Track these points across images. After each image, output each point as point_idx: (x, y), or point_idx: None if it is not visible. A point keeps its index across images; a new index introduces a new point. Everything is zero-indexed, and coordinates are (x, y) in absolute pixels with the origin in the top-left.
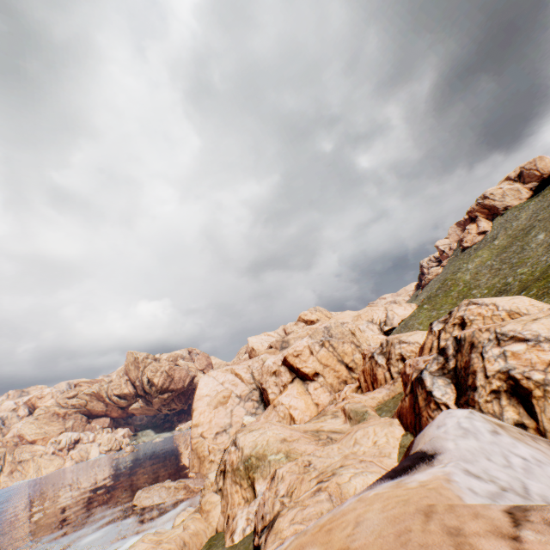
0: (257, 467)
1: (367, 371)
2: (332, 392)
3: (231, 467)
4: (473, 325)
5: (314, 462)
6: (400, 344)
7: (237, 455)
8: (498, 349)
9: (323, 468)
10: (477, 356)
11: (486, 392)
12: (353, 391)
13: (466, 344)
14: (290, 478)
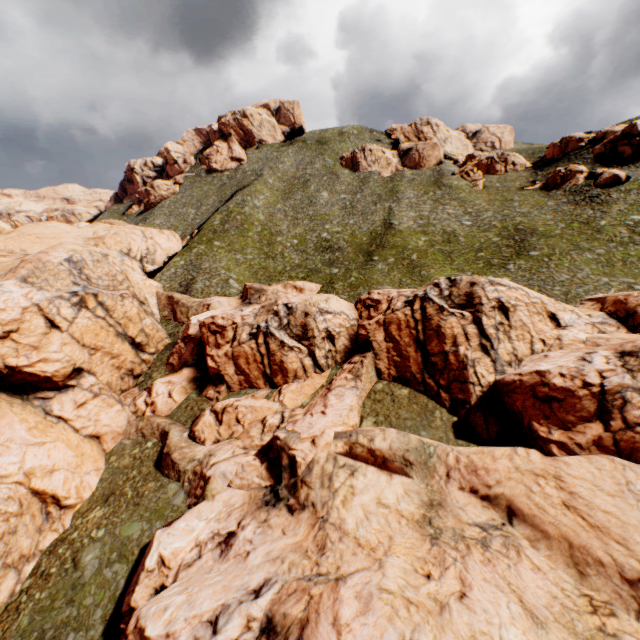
0: None
1: (250, 357)
2: (124, 401)
3: None
4: (519, 311)
5: None
6: (323, 315)
7: None
8: None
9: None
10: None
11: None
12: (188, 390)
13: None
14: None
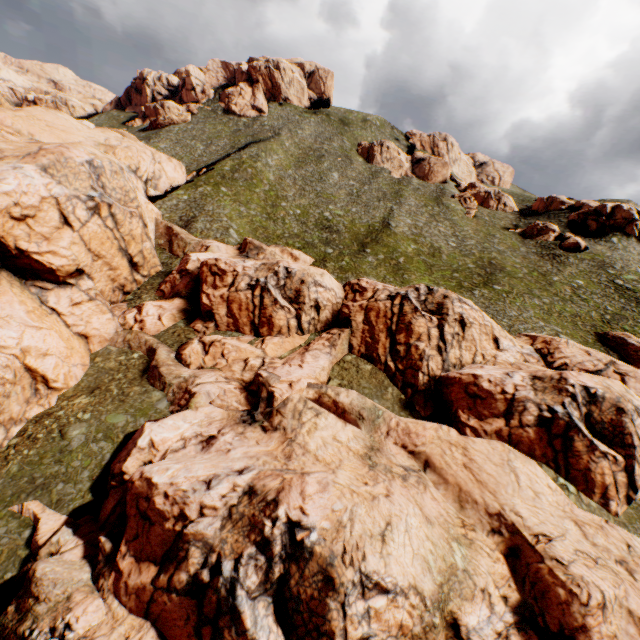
0: (449, 594)
1: (244, 305)
2: (115, 311)
3: (406, 637)
4: (473, 328)
5: (582, 549)
6: (316, 286)
7: (408, 606)
8: (639, 419)
9: (599, 552)
10: (629, 421)
11: (639, 450)
12: (177, 318)
13: (606, 403)
14: (632, 593)
